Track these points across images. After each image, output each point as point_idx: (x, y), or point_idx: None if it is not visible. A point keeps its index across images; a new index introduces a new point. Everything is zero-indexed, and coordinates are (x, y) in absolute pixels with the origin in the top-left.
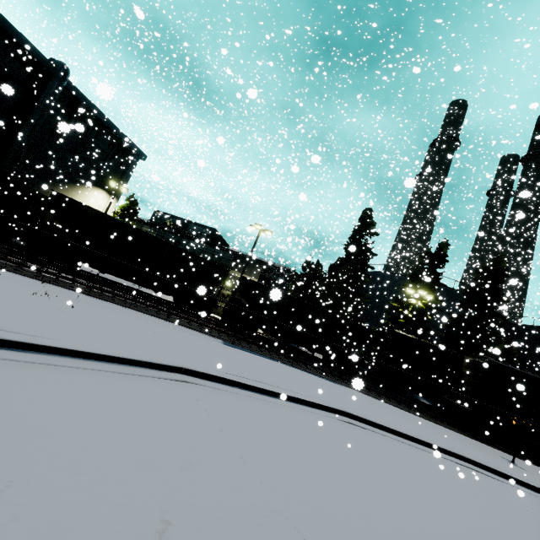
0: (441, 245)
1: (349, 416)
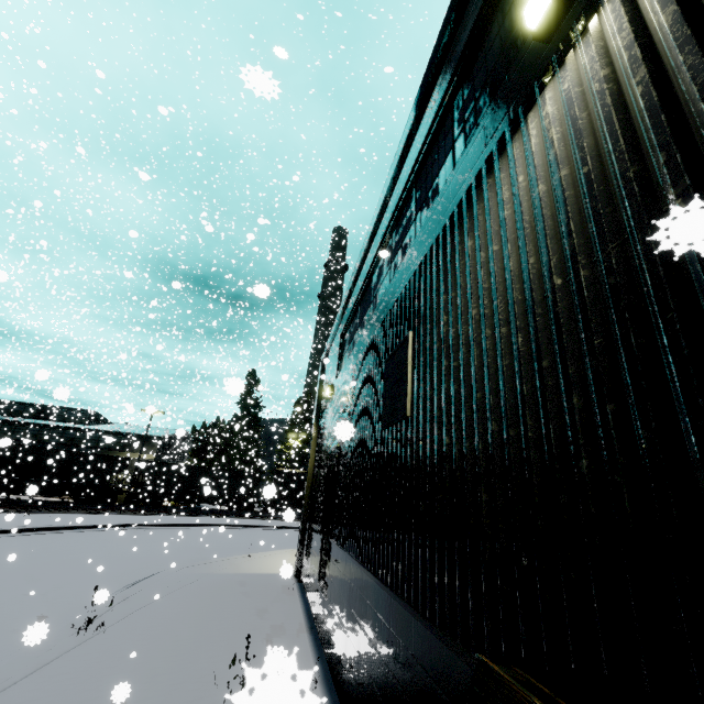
0: (306, 395)
1: (227, 526)
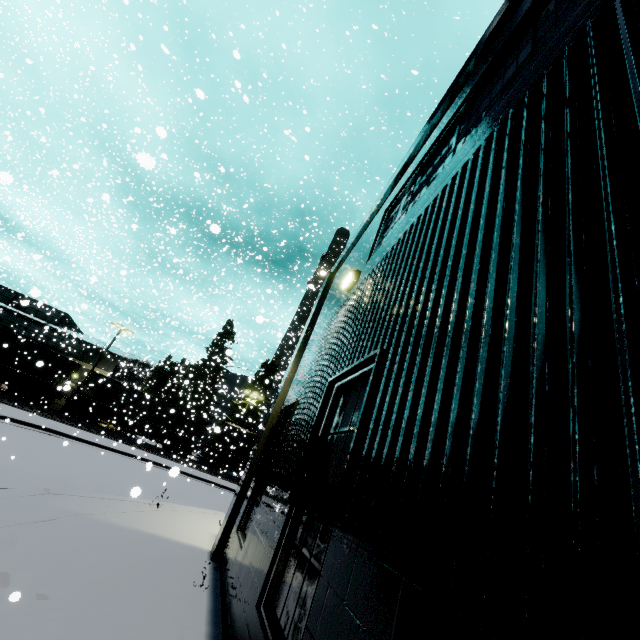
0: (275, 359)
1: (154, 463)
